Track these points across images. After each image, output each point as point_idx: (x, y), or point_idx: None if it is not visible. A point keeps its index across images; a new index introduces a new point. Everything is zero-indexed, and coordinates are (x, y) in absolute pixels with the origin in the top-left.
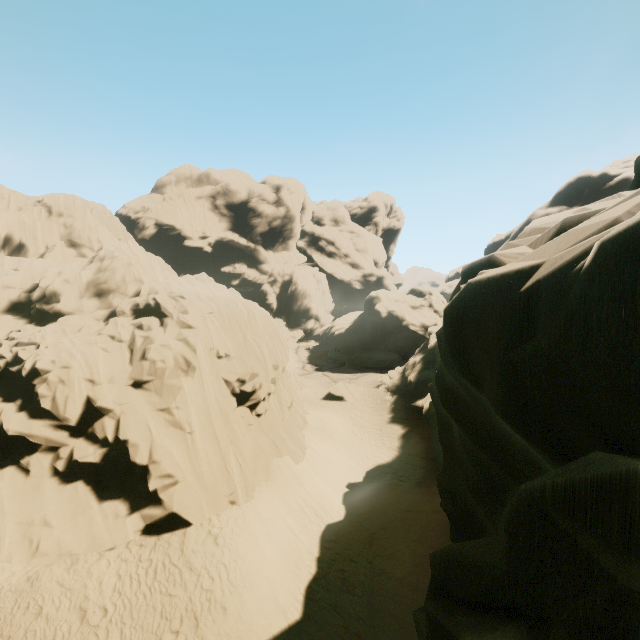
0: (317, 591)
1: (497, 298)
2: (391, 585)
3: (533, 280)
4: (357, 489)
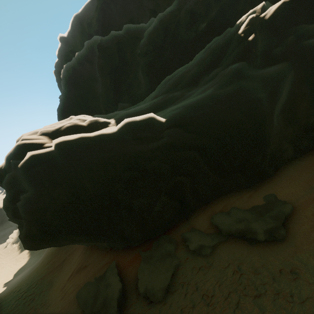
0: (2, 304)
1: (1, 169)
2: (34, 275)
3: (3, 165)
4: (11, 281)
